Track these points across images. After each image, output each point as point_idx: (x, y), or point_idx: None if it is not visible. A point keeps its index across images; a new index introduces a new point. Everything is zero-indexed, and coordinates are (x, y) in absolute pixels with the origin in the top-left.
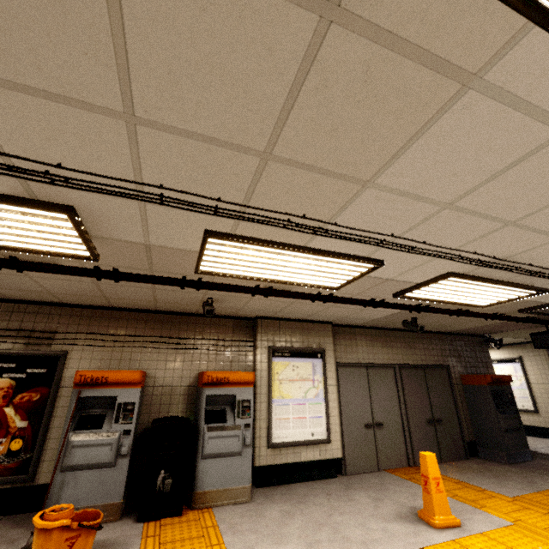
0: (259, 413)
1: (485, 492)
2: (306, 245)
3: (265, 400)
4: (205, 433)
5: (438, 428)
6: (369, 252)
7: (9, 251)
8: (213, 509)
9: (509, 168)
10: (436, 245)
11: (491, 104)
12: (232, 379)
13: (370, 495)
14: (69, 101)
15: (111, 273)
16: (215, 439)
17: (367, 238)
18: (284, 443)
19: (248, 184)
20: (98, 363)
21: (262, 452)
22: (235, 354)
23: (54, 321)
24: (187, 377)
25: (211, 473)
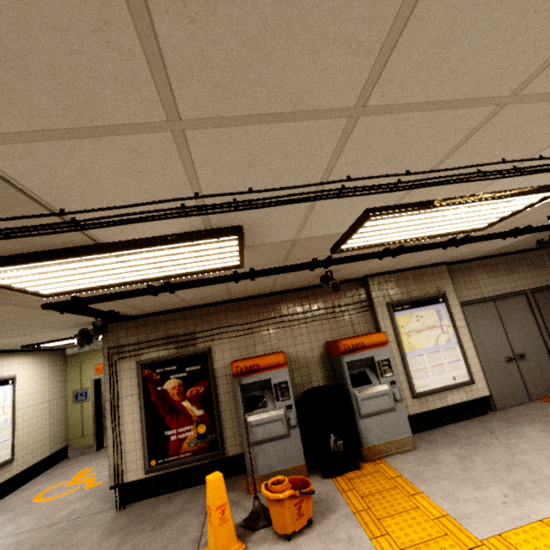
0: (395, 368)
1: None
2: (477, 193)
3: (397, 355)
4: (357, 397)
5: None
6: None
7: (170, 279)
8: (384, 460)
9: None
10: None
11: None
12: (367, 343)
13: (540, 429)
14: (295, 116)
15: (250, 274)
16: (368, 400)
17: None
18: (428, 391)
19: (454, 144)
20: (237, 351)
21: (408, 403)
22: (354, 317)
23: (190, 323)
24: (316, 347)
25: (372, 430)
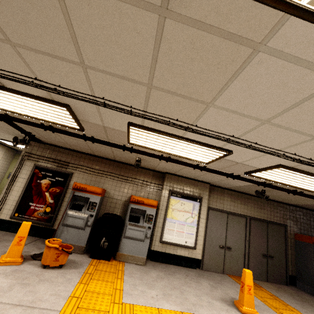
0: (158, 223)
1: (287, 306)
2: (183, 136)
3: (162, 217)
4: (127, 226)
5: (270, 261)
6: (222, 144)
7: (47, 123)
8: (125, 263)
9: (304, 101)
10: (264, 146)
11: (277, 60)
12: (145, 202)
13: (210, 283)
14: (57, 57)
15: (90, 138)
16: (132, 230)
17: (217, 136)
18: (169, 242)
19: (144, 100)
20: (85, 181)
21: (156, 243)
22: (151, 190)
23: (69, 157)
24: (125, 196)
25: (127, 246)
